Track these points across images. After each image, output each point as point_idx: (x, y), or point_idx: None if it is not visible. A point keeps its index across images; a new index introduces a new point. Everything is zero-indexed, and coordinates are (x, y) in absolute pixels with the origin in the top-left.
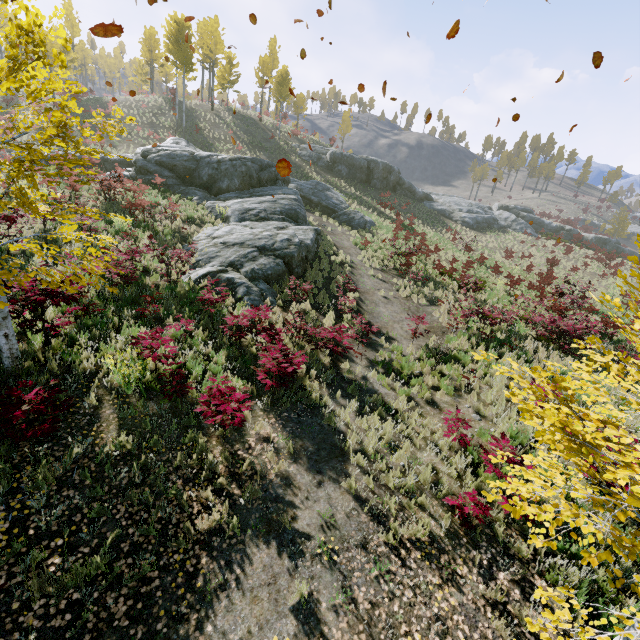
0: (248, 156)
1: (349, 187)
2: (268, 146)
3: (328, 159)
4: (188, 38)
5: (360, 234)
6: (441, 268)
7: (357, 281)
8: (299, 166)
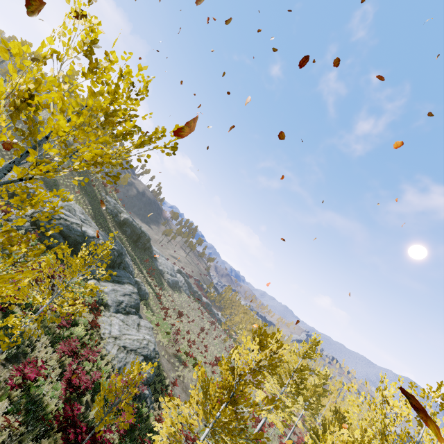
0: (116, 247)
1: (129, 245)
2: (90, 190)
3: (122, 219)
4: None
5: (145, 304)
6: (189, 355)
7: (161, 363)
8: (106, 217)
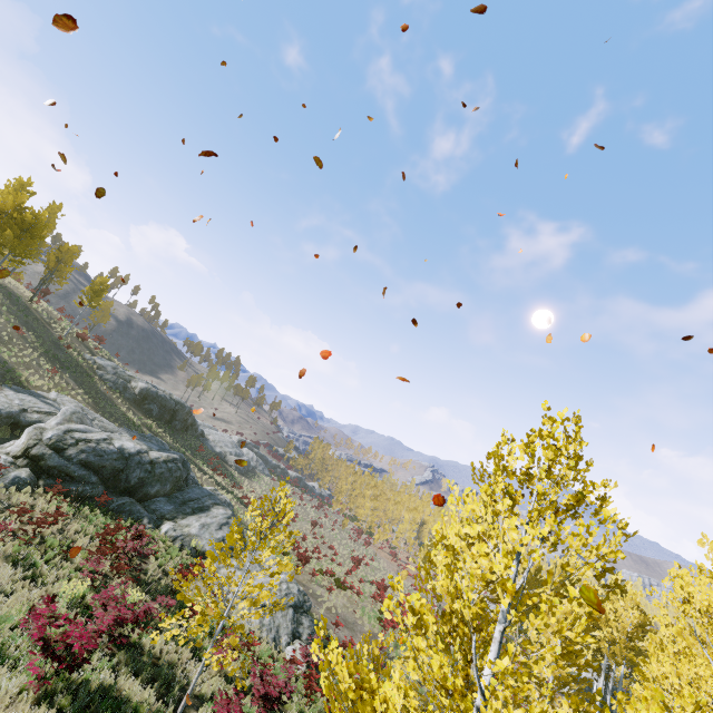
0: (176, 454)
1: (164, 433)
2: (65, 359)
3: (137, 391)
4: (42, 237)
5: None
6: (329, 573)
7: None
8: (111, 399)
